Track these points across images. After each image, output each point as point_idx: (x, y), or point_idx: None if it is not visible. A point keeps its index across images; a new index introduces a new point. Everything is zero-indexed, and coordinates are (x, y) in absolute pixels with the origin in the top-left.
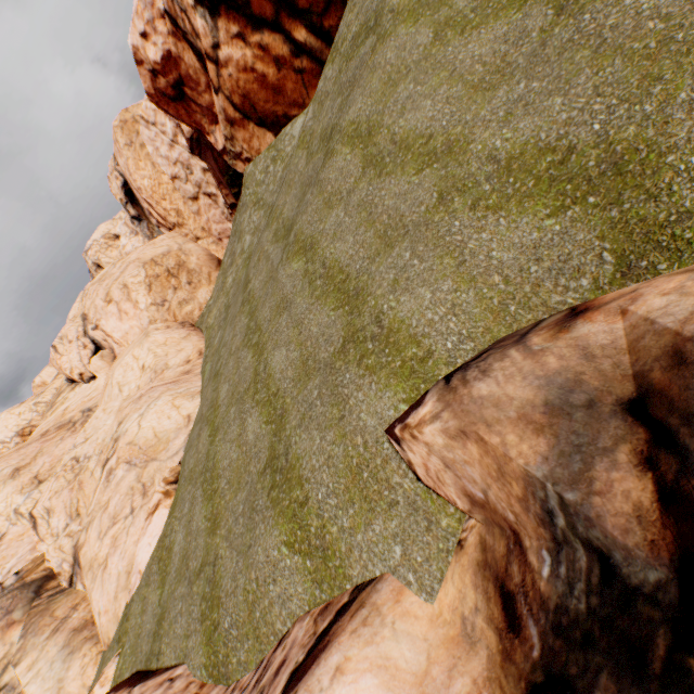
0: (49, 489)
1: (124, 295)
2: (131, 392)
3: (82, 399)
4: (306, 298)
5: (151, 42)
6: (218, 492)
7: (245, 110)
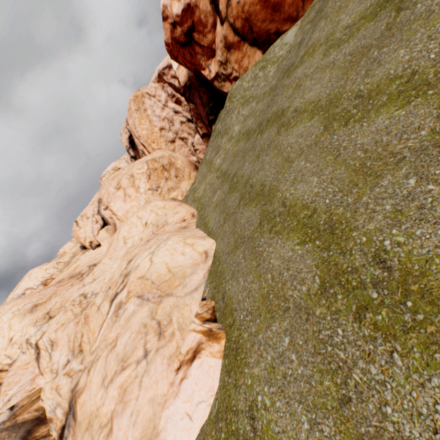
0: (56, 321)
1: (130, 183)
2: (134, 243)
3: (89, 259)
4: None
5: (176, 0)
6: None
7: (243, 32)
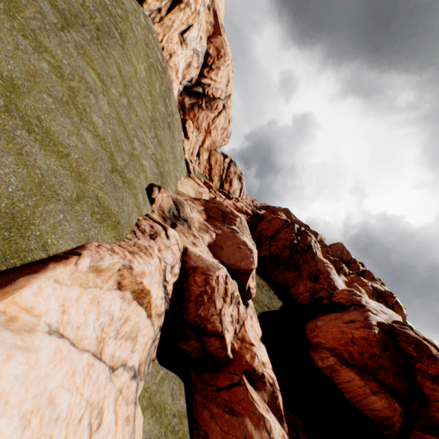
0: None
1: None
2: None
3: None
4: (108, 109)
5: None
6: (73, 158)
7: None
